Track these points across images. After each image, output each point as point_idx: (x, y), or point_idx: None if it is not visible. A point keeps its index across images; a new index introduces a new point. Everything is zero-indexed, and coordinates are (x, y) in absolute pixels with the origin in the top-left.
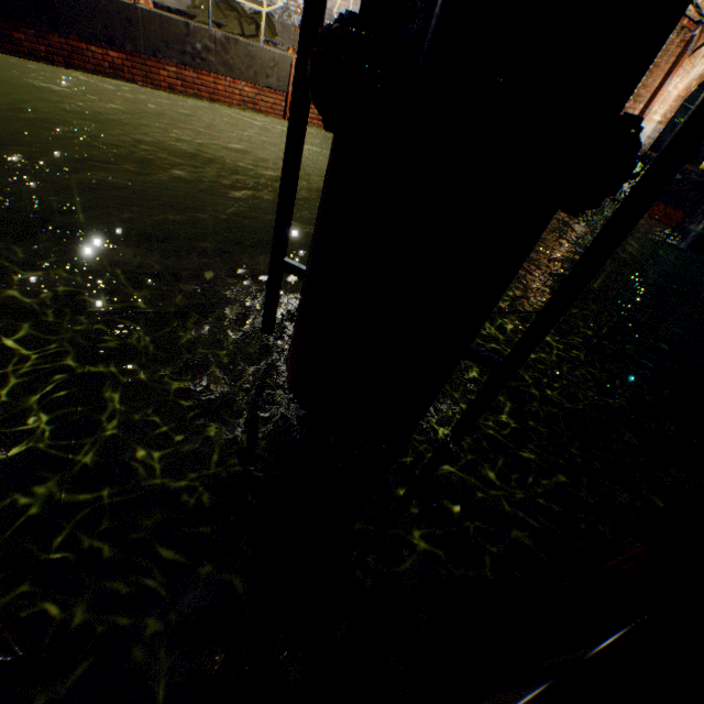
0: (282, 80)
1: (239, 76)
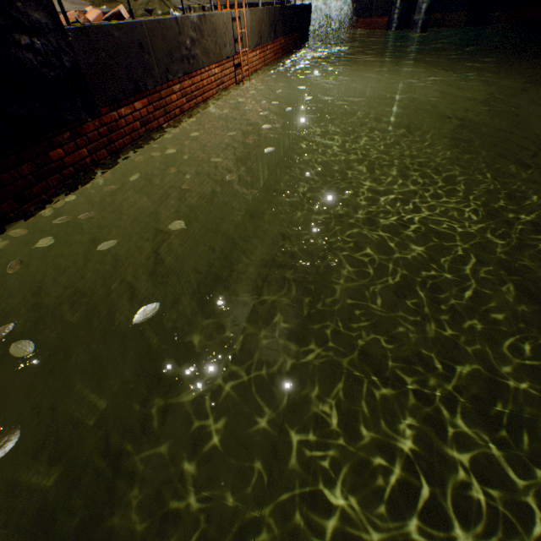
0: (230, 43)
1: (212, 59)
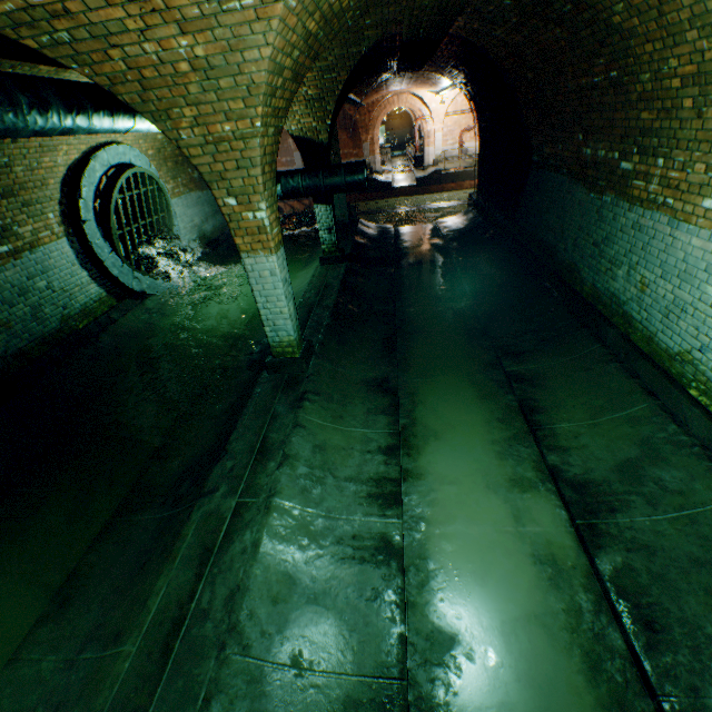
0: None
1: None
